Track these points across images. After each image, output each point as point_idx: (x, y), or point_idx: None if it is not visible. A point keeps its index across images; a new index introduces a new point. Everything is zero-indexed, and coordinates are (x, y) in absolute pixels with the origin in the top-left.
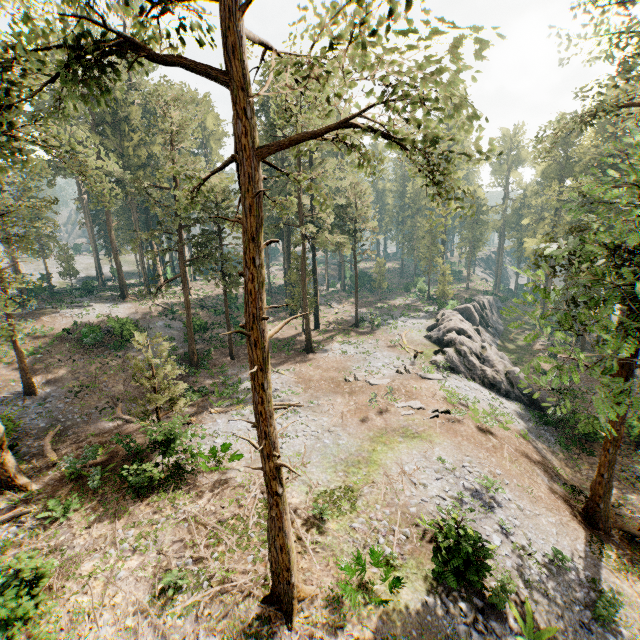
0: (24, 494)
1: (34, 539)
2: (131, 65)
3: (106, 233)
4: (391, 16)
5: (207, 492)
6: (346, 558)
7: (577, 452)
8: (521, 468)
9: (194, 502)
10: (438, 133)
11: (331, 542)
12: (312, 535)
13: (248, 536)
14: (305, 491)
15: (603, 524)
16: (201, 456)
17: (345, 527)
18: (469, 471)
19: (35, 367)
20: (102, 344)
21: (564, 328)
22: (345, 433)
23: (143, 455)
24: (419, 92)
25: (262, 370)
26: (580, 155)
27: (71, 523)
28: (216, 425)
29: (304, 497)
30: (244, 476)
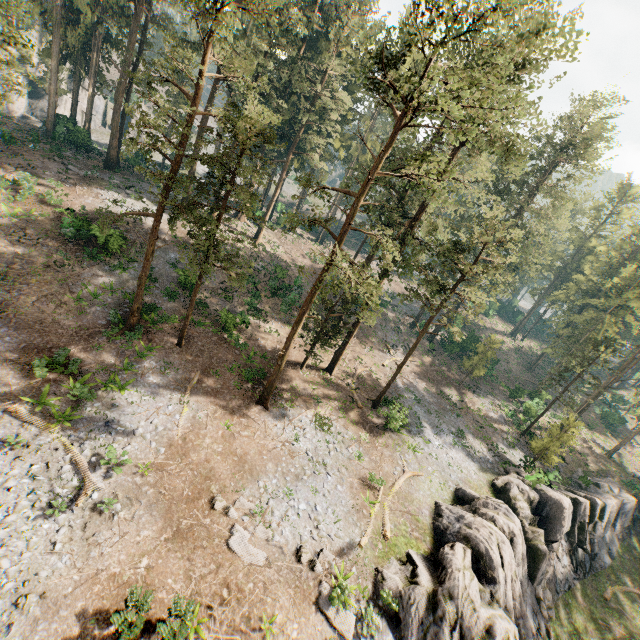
0: None
1: None
2: None
3: None
4: None
5: None
6: None
7: None
8: None
9: None
10: None
11: None
12: None
13: None
14: None
15: None
16: None
17: None
18: None
19: None
20: (87, 243)
21: None
22: (21, 633)
23: None
24: None
25: None
26: None
27: None
28: None
29: None
30: None
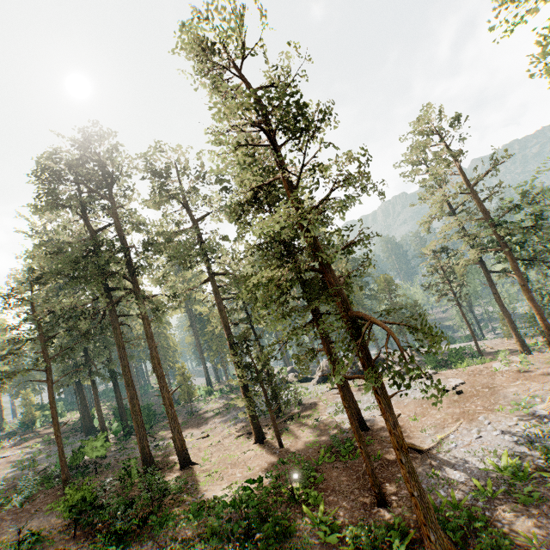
0: None
1: None
2: None
3: None
4: None
5: None
6: None
7: None
8: None
9: None
10: None
11: None
12: None
13: None
14: None
15: None
16: None
17: None
18: None
19: None
20: None
21: None
22: None
23: None
24: None
25: None
26: None
27: None
28: None
29: None
30: None
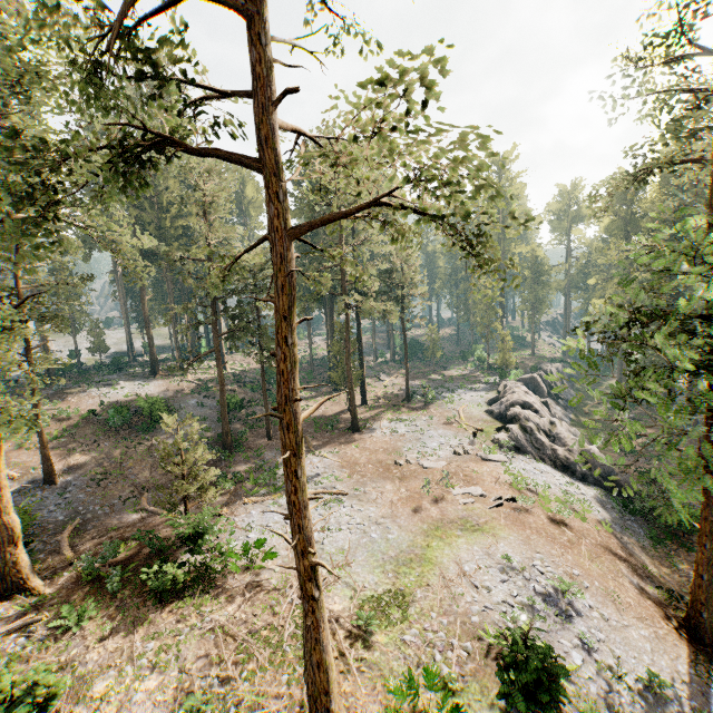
0: (36, 599)
1: (43, 652)
2: (167, 158)
3: (139, 306)
4: (409, 113)
5: (238, 597)
6: (396, 679)
7: (673, 547)
8: (603, 567)
9: (223, 609)
10: (469, 210)
11: (379, 659)
12: (357, 650)
13: (283, 650)
14: (349, 596)
15: (709, 639)
16: (232, 554)
17: (395, 640)
18: (540, 571)
19: (57, 452)
20: (129, 426)
21: (627, 404)
22: (395, 526)
23: (168, 553)
24: (442, 177)
25: (295, 456)
26: (645, 210)
27: (85, 633)
28: (250, 517)
29: (348, 603)
30: (280, 577)
